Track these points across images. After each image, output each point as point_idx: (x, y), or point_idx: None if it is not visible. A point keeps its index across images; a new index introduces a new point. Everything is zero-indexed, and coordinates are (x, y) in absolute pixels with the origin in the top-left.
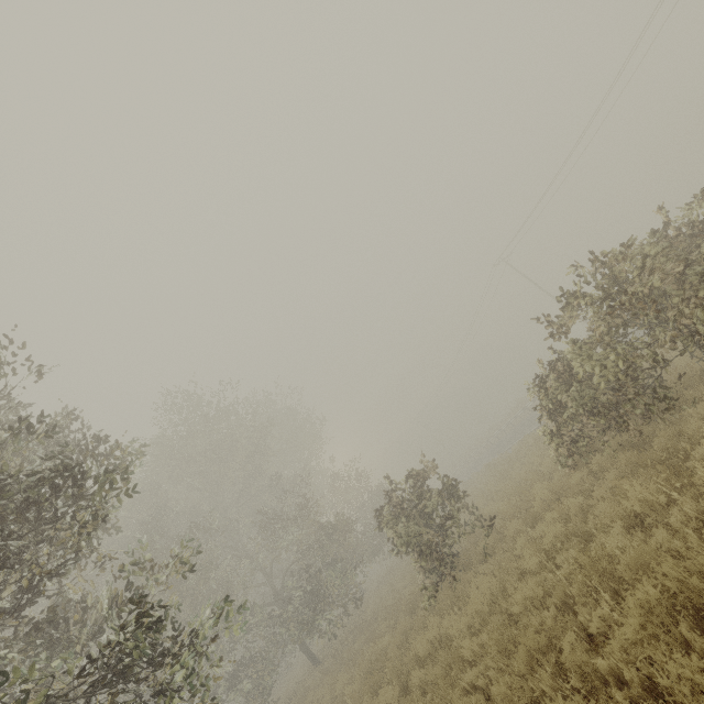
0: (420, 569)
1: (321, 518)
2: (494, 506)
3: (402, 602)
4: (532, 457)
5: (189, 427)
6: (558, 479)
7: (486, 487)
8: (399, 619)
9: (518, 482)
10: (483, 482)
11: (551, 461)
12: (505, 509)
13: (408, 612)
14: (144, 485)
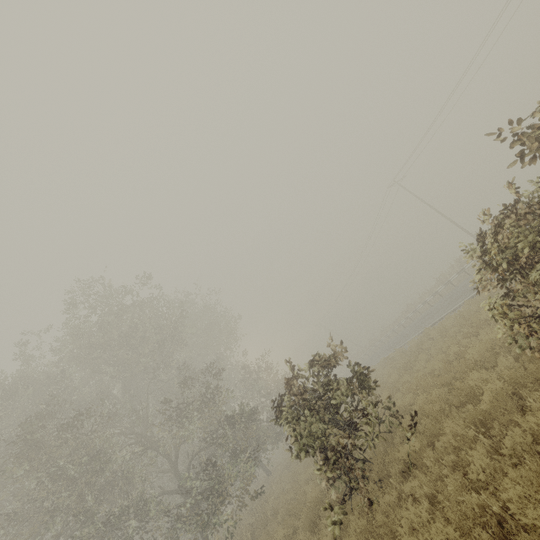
0: (324, 477)
1: (233, 405)
2: (404, 399)
3: (302, 502)
4: (444, 346)
5: (101, 316)
6: (505, 367)
7: (389, 379)
8: (299, 528)
9: (428, 373)
10: (382, 374)
11: (483, 347)
12: (429, 405)
13: (309, 524)
14: (57, 372)
